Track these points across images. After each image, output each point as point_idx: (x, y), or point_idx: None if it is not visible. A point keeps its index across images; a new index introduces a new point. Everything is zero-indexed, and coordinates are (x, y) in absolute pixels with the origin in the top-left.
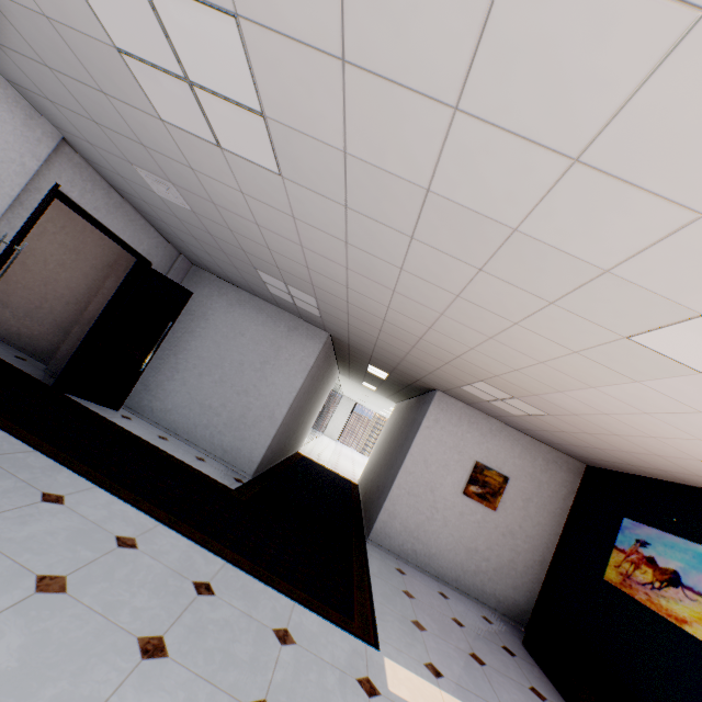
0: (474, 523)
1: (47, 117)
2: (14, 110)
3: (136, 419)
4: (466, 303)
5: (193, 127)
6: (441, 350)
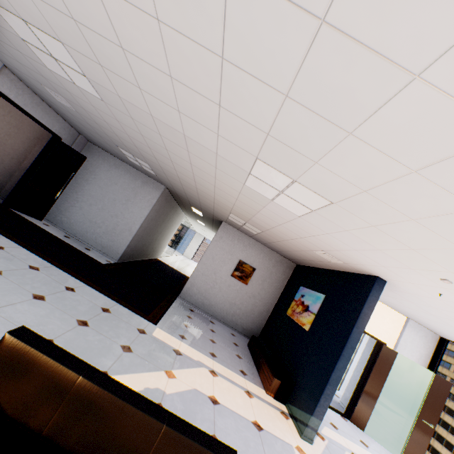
0: (235, 291)
1: None
2: None
3: (52, 226)
4: (196, 167)
5: (62, 74)
6: (207, 195)
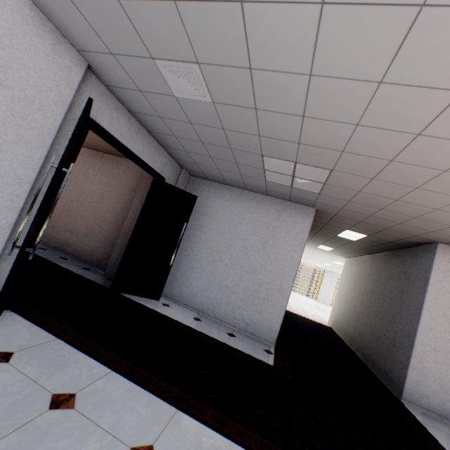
0: None
1: (72, 40)
2: (42, 34)
3: (172, 305)
4: None
5: None
6: None
